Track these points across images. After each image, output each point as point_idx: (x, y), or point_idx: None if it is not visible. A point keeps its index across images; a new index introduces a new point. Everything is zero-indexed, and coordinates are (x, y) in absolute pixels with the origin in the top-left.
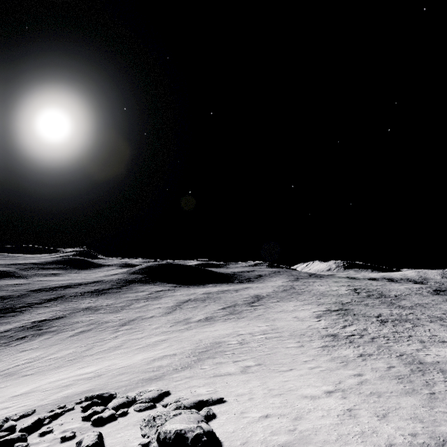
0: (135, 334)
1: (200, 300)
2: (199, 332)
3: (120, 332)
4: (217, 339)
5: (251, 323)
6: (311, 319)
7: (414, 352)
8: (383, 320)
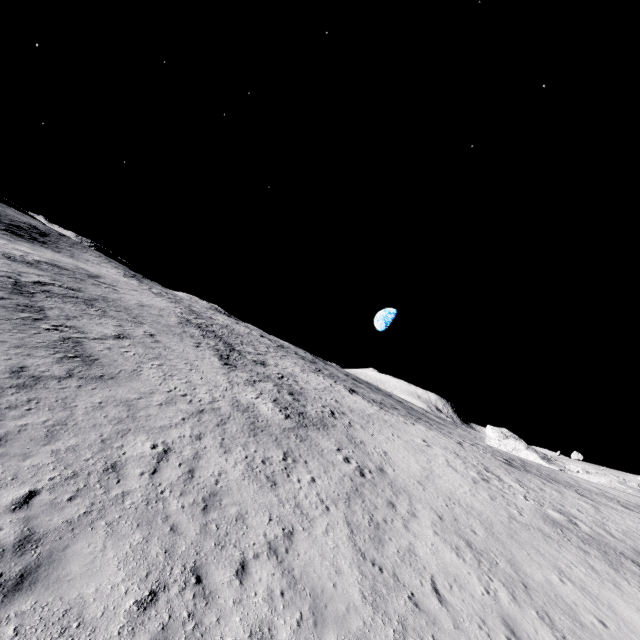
0: (292, 554)
1: (79, 301)
2: (432, 485)
3: (77, 565)
4: (524, 510)
5: (397, 435)
6: (399, 418)
7: (593, 490)
8: (418, 418)
